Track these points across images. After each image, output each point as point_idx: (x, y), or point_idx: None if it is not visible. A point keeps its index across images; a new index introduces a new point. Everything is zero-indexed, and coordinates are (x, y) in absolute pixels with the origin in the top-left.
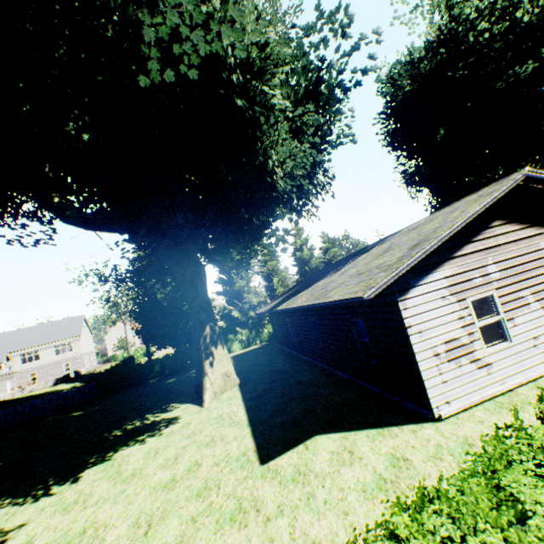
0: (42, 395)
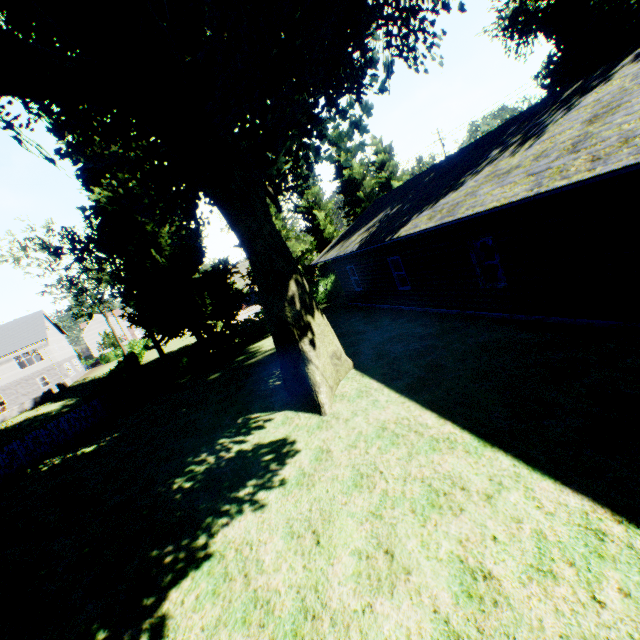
0: (20, 427)
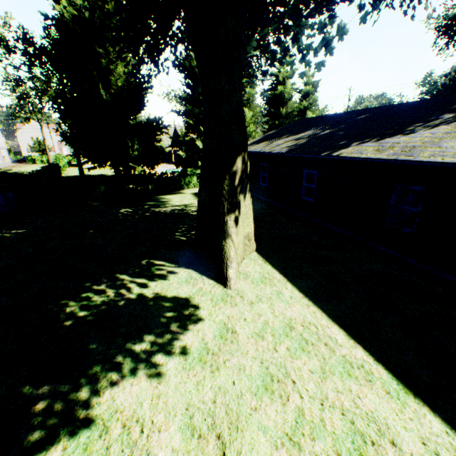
0: None
